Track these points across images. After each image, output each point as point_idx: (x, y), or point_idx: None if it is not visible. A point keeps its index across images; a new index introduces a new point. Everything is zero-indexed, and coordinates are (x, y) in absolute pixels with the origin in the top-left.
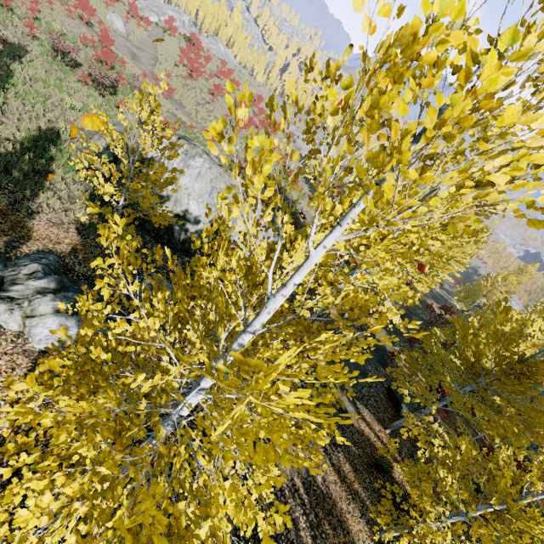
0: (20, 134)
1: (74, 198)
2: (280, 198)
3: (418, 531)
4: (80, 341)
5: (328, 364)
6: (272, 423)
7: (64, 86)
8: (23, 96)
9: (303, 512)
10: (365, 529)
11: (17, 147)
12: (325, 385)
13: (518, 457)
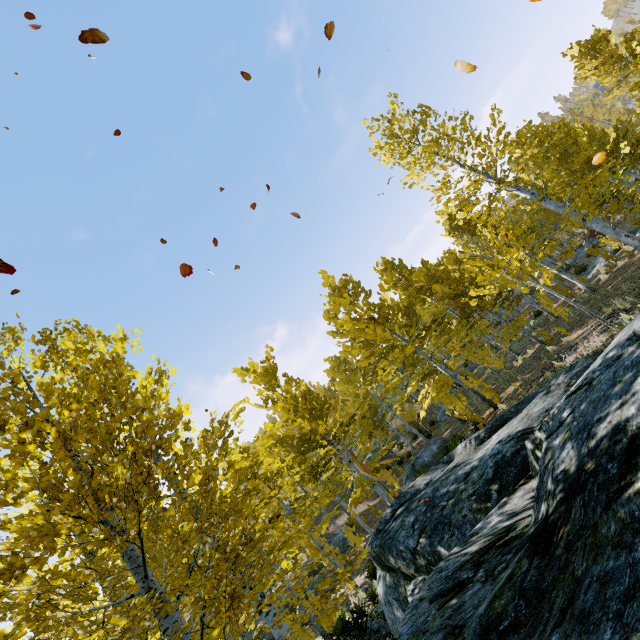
0: None
1: None
2: None
3: None
4: None
5: None
6: None
7: None
8: None
9: None
10: None
11: None
12: None
13: None
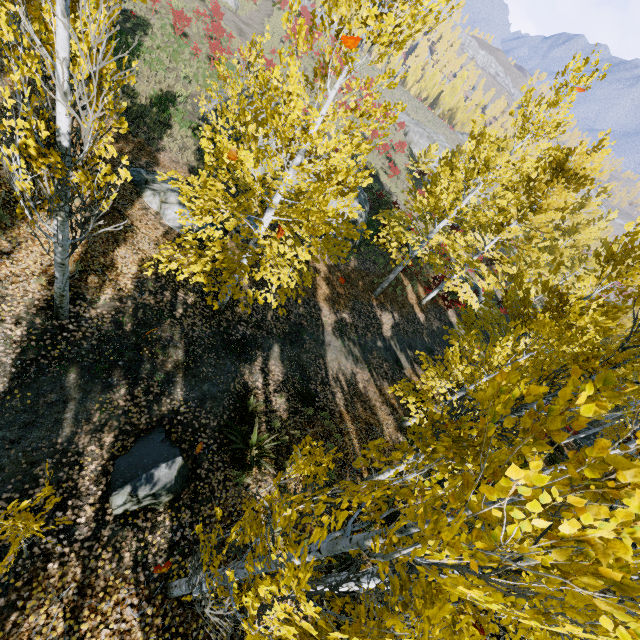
0: (149, 93)
1: (186, 148)
2: (320, 72)
3: (424, 395)
4: (215, 153)
5: (393, 330)
6: (304, 189)
7: (179, 57)
8: (149, 63)
9: (341, 392)
10: (391, 420)
11: (147, 102)
12: (385, 341)
13: (516, 349)
